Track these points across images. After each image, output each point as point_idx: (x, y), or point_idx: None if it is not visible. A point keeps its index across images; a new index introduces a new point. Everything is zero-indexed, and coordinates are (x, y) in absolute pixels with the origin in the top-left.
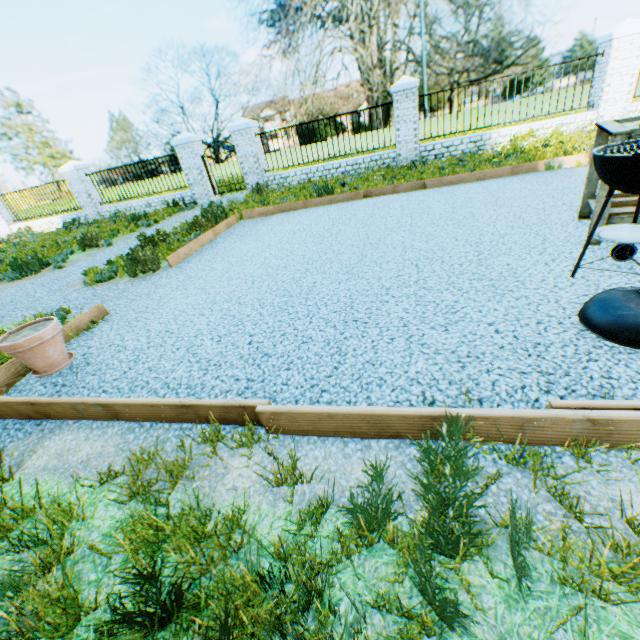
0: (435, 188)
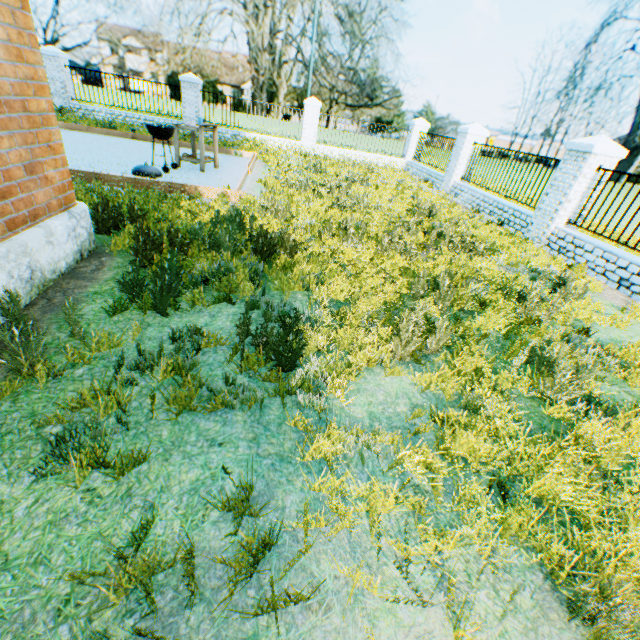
0: None
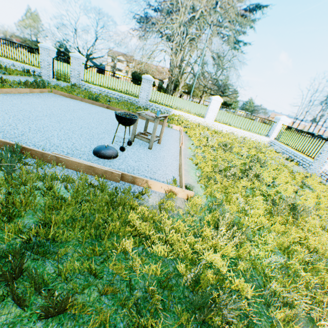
0: None
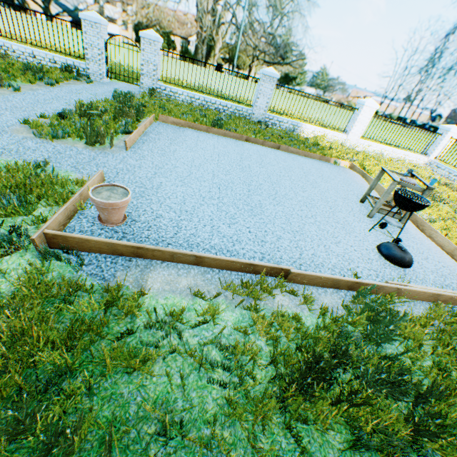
0: (284, 152)
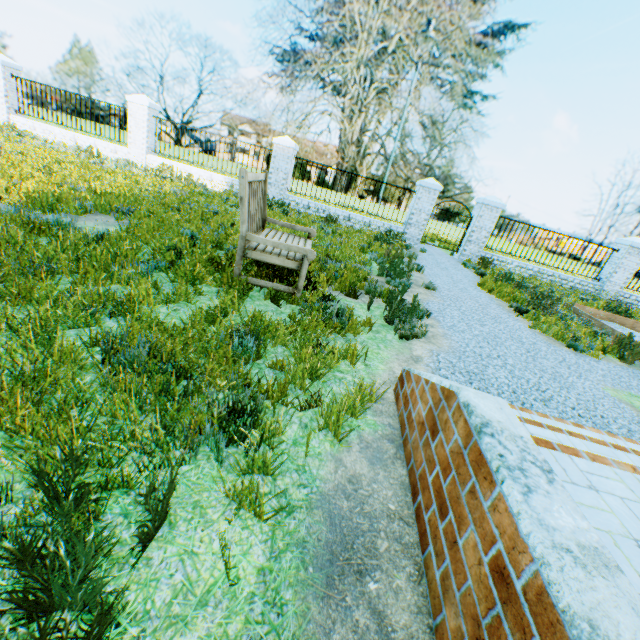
0: None
